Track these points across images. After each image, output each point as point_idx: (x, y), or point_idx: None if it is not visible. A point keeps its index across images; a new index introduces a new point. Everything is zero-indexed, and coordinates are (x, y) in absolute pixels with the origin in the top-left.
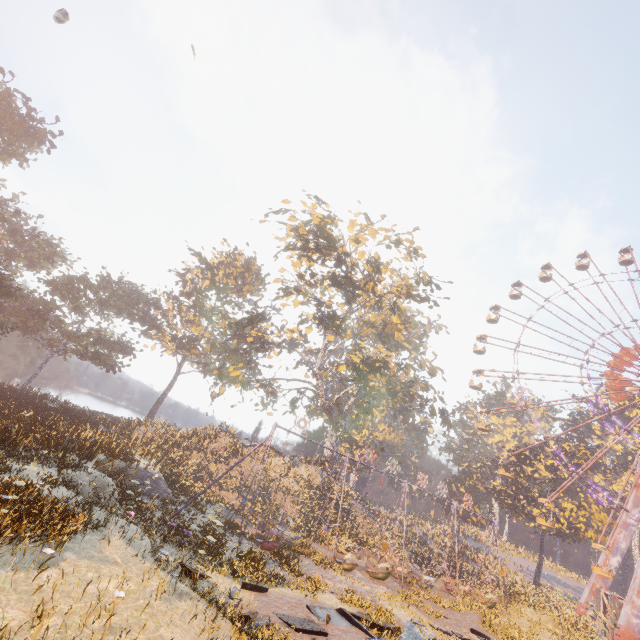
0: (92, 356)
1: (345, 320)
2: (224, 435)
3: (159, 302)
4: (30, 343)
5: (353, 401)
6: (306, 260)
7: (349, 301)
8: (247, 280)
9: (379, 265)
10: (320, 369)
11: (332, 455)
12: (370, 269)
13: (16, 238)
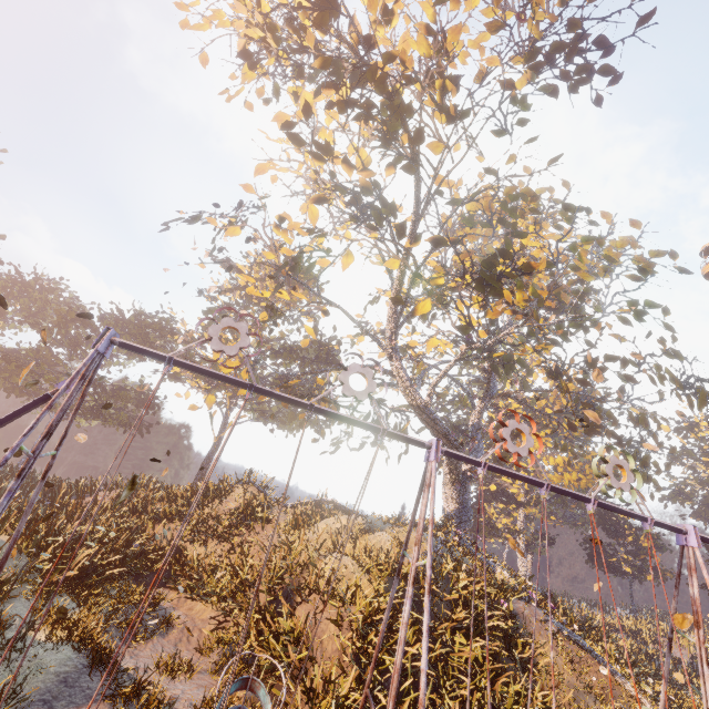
0: (97, 412)
1: (419, 235)
2: (241, 489)
3: (178, 329)
4: (37, 412)
5: (481, 408)
6: (297, 101)
7: (409, 173)
8: (296, 284)
9: (443, 32)
10: (392, 339)
11: (459, 509)
12: (422, 37)
13: (1, 282)
